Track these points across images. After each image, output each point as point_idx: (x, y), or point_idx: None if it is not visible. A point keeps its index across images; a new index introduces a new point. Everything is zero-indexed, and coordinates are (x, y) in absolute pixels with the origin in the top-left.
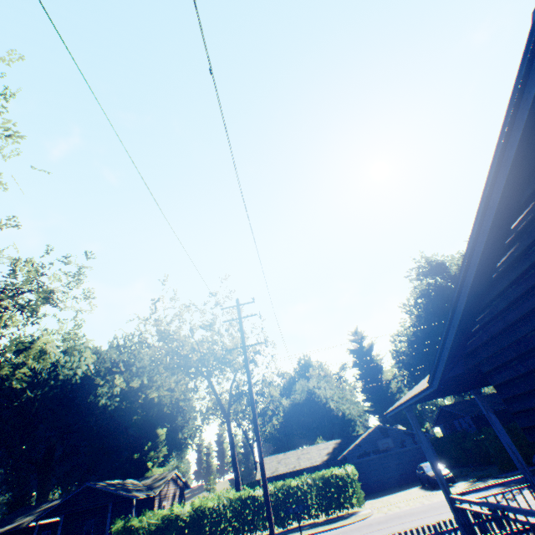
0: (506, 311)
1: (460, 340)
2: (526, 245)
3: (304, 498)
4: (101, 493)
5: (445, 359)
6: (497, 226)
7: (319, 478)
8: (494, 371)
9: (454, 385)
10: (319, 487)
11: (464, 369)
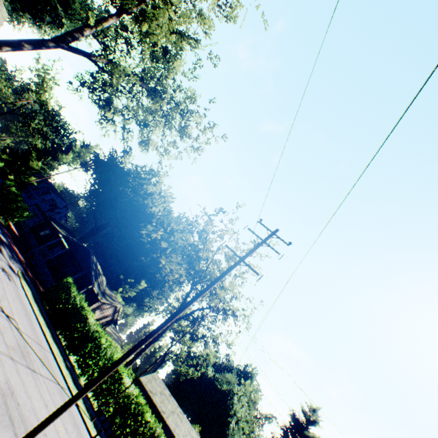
0: None
1: None
2: None
3: None
4: (89, 261)
5: None
6: None
7: None
8: None
9: None
10: None
11: None
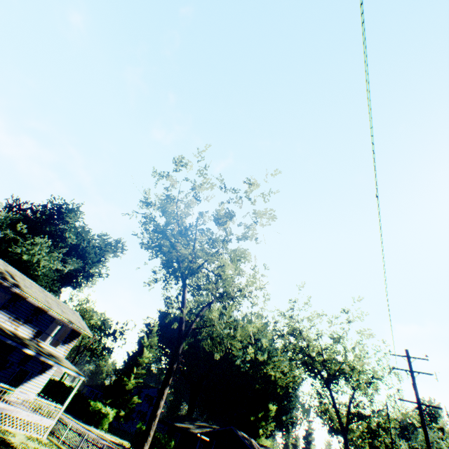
0: None
1: None
2: None
3: None
4: (239, 440)
5: None
6: None
7: None
8: None
9: None
10: None
11: None
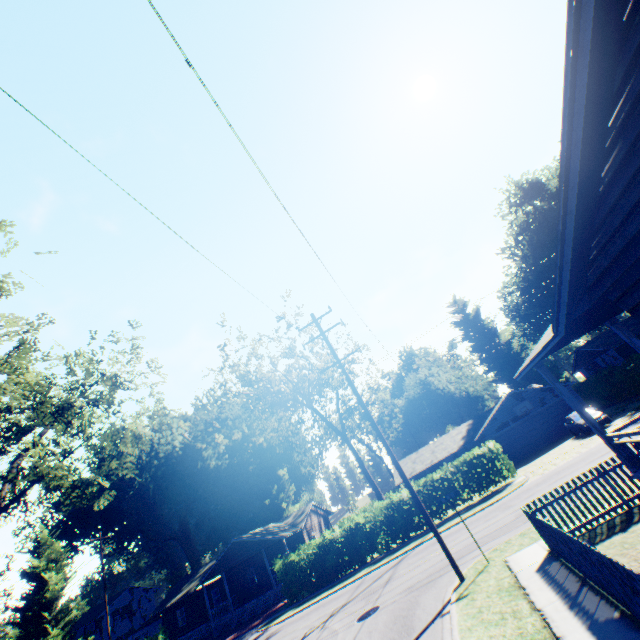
0: (624, 225)
1: (577, 275)
2: (630, 141)
3: (452, 487)
4: (250, 544)
5: (565, 301)
6: (591, 131)
7: (461, 463)
8: (624, 296)
9: (583, 324)
10: (464, 472)
11: (590, 304)
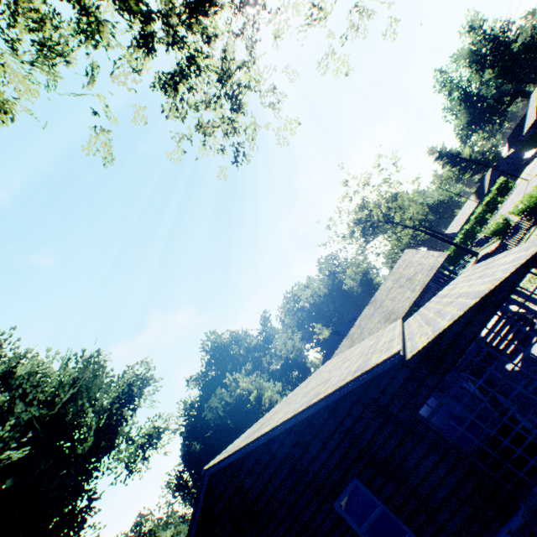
0: None
1: None
2: None
3: (494, 200)
4: None
5: None
6: None
7: (494, 191)
8: None
9: None
10: (496, 193)
11: None
